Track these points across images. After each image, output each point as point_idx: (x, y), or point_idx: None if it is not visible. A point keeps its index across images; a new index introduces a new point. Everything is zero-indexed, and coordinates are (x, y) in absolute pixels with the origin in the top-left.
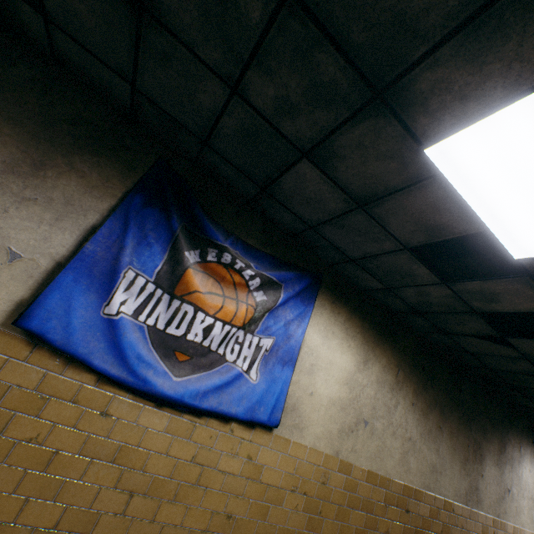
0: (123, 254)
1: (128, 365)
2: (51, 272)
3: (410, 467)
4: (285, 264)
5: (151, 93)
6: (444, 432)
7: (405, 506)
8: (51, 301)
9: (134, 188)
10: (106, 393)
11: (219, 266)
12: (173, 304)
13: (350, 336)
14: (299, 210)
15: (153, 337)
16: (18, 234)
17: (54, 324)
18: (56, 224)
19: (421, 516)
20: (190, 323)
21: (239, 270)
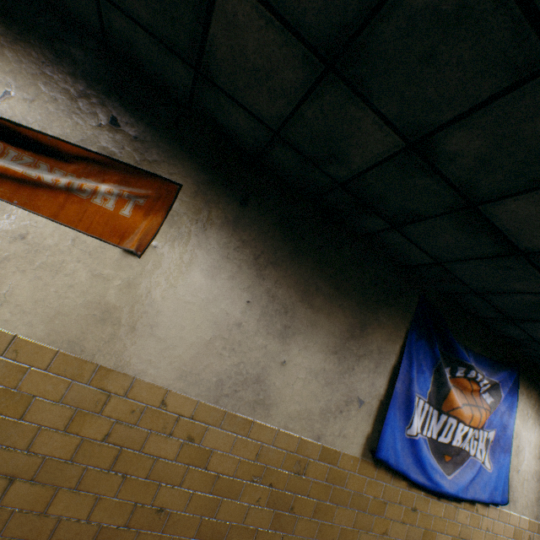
0: (412, 386)
1: (426, 473)
2: (377, 409)
3: None
4: (496, 362)
5: (454, 268)
6: None
7: None
8: (386, 434)
9: (410, 326)
10: (412, 493)
11: (464, 379)
12: (441, 418)
13: (538, 415)
14: (537, 334)
15: (430, 446)
16: (360, 385)
17: (389, 451)
18: (376, 370)
19: None
20: (453, 432)
21: (477, 381)
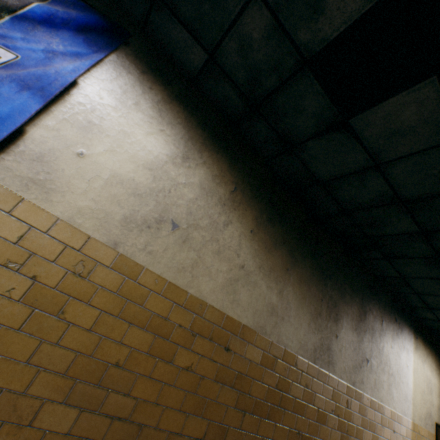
0: None
1: None
2: None
3: (240, 299)
4: None
5: None
6: (292, 276)
7: (224, 343)
8: None
9: None
10: None
11: None
12: None
13: (165, 121)
14: None
15: None
16: None
17: None
18: None
19: (249, 361)
20: None
21: None
